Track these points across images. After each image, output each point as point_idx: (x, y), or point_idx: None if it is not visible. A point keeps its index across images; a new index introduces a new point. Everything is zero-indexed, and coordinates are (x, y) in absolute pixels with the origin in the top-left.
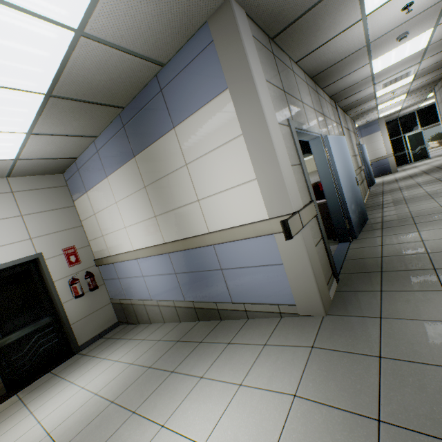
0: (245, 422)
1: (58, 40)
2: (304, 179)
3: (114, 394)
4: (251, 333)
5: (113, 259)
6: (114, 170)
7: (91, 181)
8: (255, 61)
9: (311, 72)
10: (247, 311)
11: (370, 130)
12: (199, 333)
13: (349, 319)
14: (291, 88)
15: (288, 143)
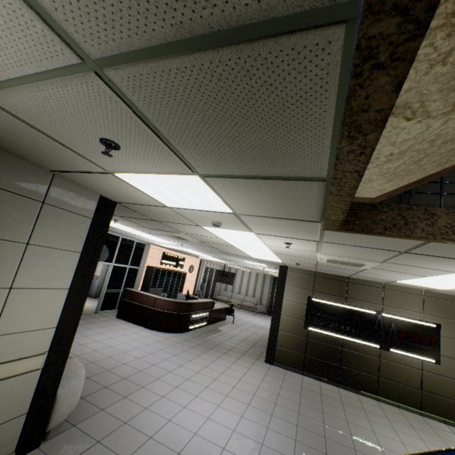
0: None
1: None
2: None
3: None
4: None
5: None
6: None
7: None
8: None
9: None
10: None
11: None
12: None
13: None
14: None
15: None
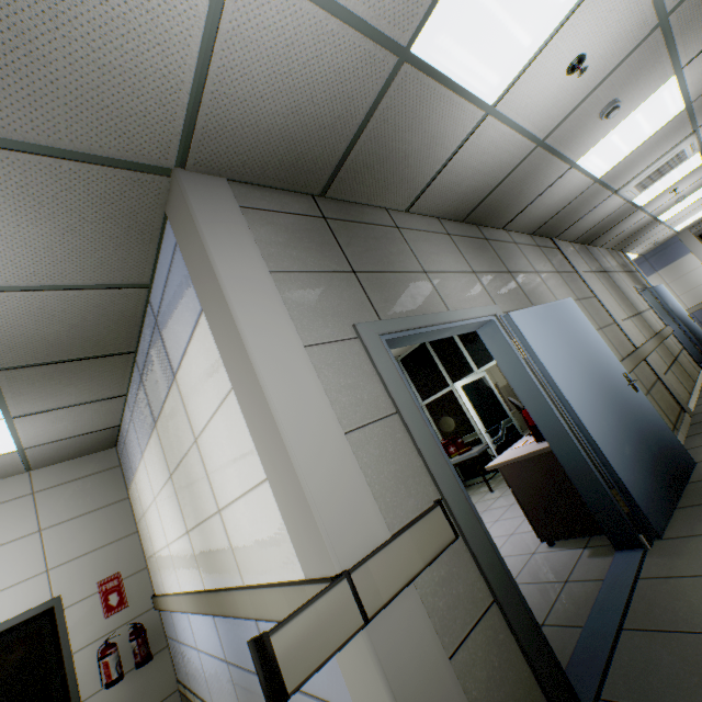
0: None
1: None
2: (413, 446)
3: None
4: None
5: (164, 602)
6: (145, 445)
7: (134, 460)
8: (239, 250)
9: (455, 214)
10: None
11: (668, 255)
12: None
13: None
14: (386, 257)
15: (349, 378)
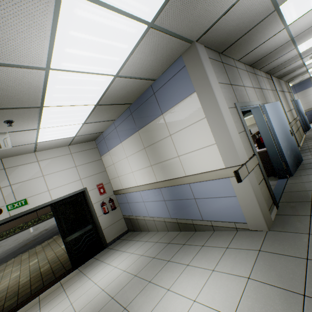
0: (218, 290)
1: (106, 81)
2: (248, 140)
3: (135, 271)
4: (216, 240)
5: (125, 191)
6: (125, 139)
7: (111, 144)
8: (212, 74)
9: (250, 63)
10: (213, 226)
11: (303, 86)
12: (182, 239)
13: (286, 234)
14: (236, 79)
15: (235, 119)
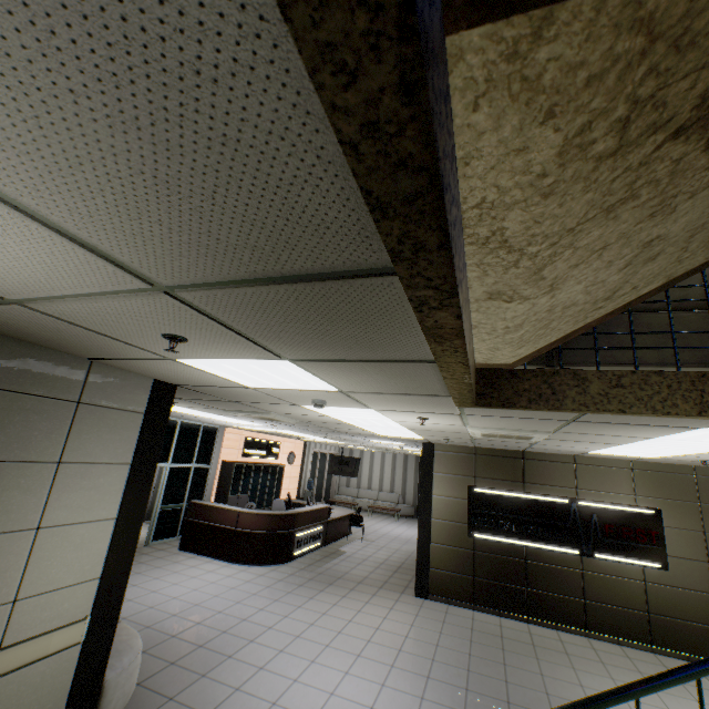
0: None
1: None
2: None
3: None
4: None
5: None
6: None
7: None
8: None
9: None
10: None
11: None
12: None
13: None
14: None
15: None
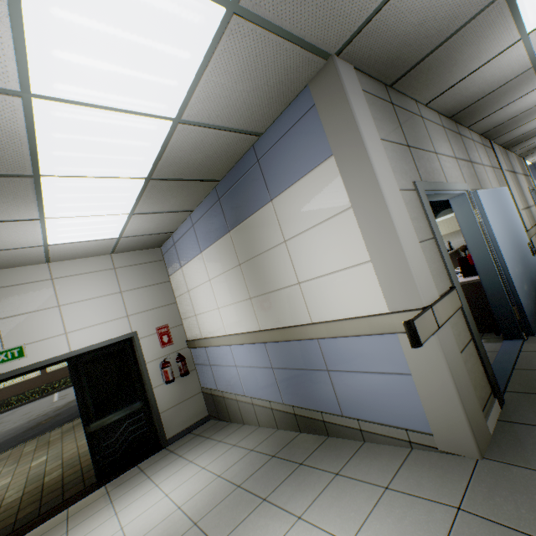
0: None
1: (158, 130)
2: (440, 258)
3: (197, 513)
4: (367, 464)
5: (205, 342)
6: (208, 246)
7: (186, 256)
8: (367, 121)
9: (449, 112)
10: (363, 430)
11: None
12: (300, 451)
13: (522, 472)
14: (419, 138)
15: (414, 213)
